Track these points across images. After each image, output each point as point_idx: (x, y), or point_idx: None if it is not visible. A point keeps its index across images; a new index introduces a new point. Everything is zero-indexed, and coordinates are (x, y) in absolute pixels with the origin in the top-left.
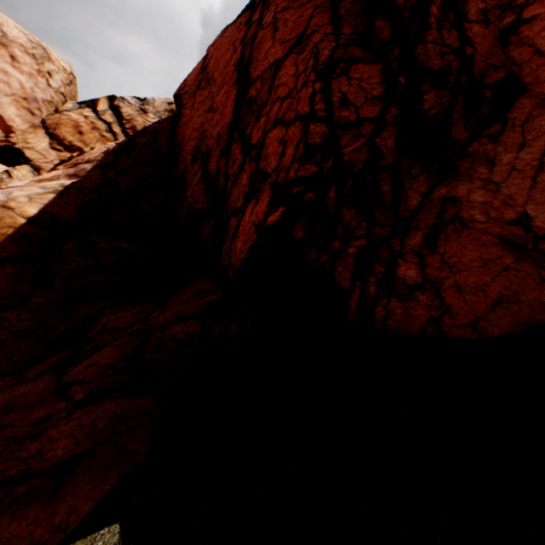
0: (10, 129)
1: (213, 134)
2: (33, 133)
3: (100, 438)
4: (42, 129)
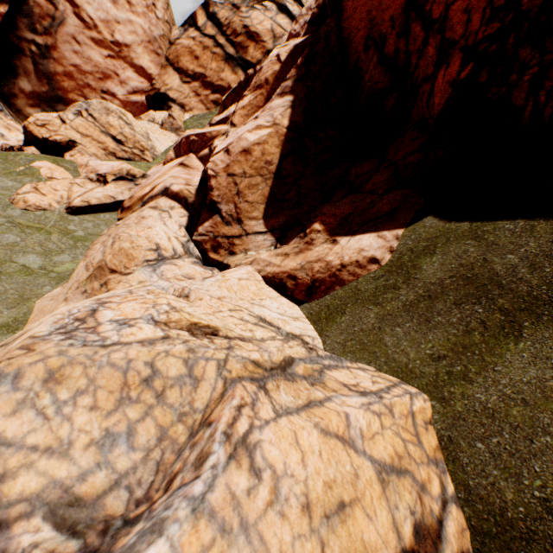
0: (151, 77)
1: (384, 19)
2: (165, 74)
3: (400, 202)
4: (169, 68)
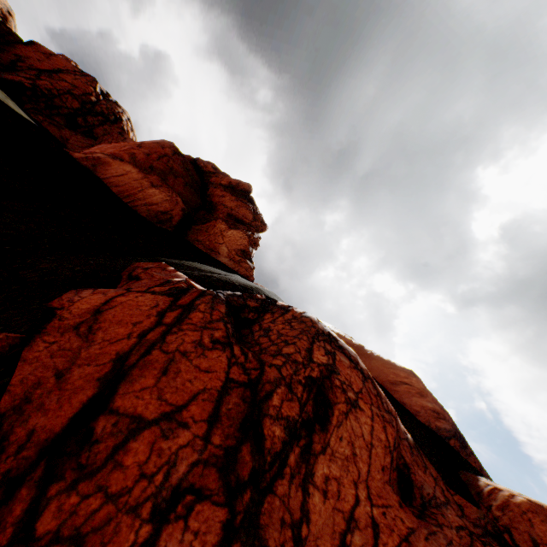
0: None
1: (33, 63)
2: None
3: None
4: None
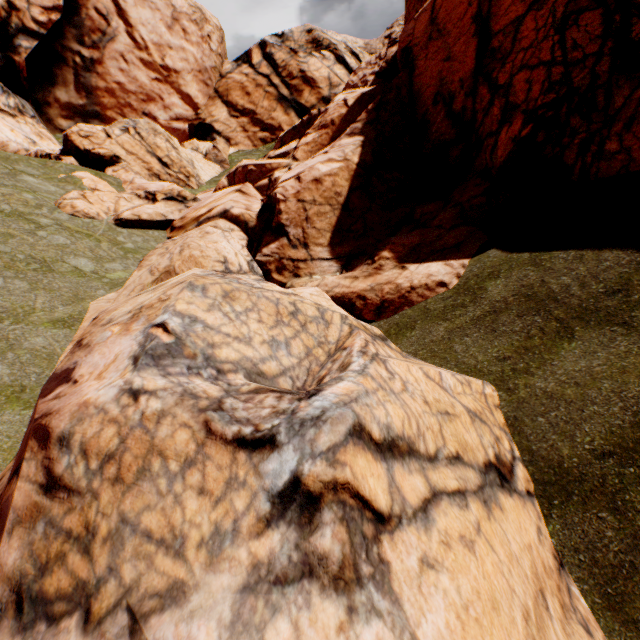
0: (197, 106)
1: (454, 80)
2: (213, 105)
3: (465, 237)
4: (218, 100)
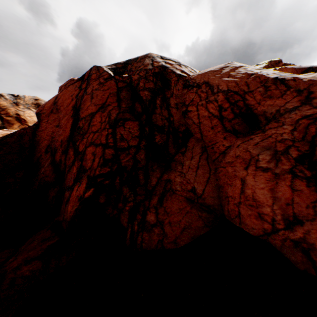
0: None
1: (59, 139)
2: None
3: None
4: None
